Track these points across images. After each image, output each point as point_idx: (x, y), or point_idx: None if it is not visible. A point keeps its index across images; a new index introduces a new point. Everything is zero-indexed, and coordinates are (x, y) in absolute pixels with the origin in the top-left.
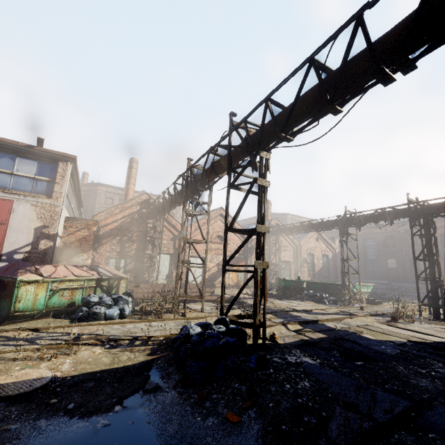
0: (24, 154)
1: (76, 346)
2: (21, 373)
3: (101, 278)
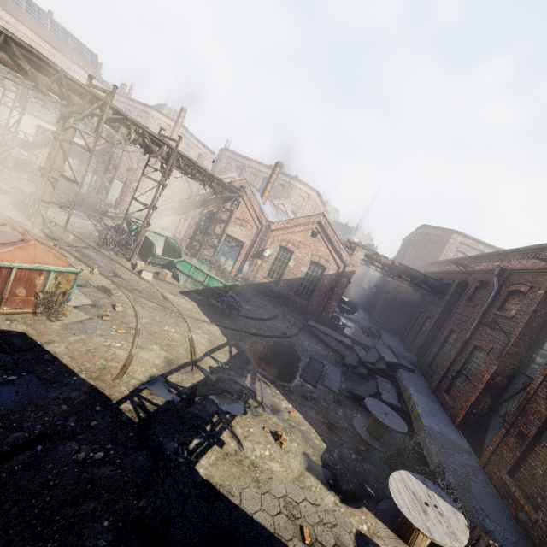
0: None
1: None
2: None
3: None
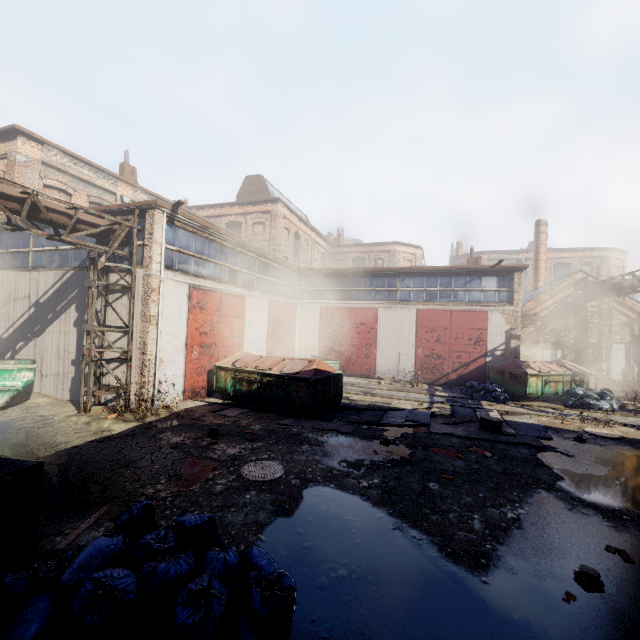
0: (487, 273)
1: (607, 423)
2: (595, 429)
3: (573, 374)
